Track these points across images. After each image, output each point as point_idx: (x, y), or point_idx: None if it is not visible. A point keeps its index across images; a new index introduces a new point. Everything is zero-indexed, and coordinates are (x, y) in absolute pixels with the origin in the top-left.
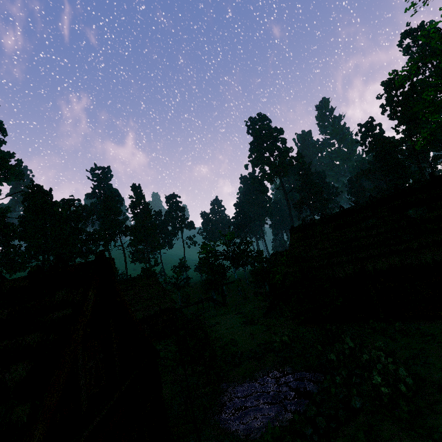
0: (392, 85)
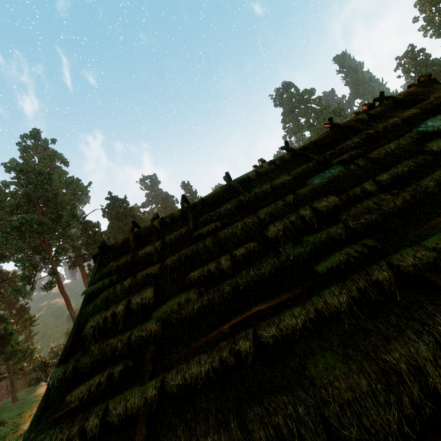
0: (429, 1)
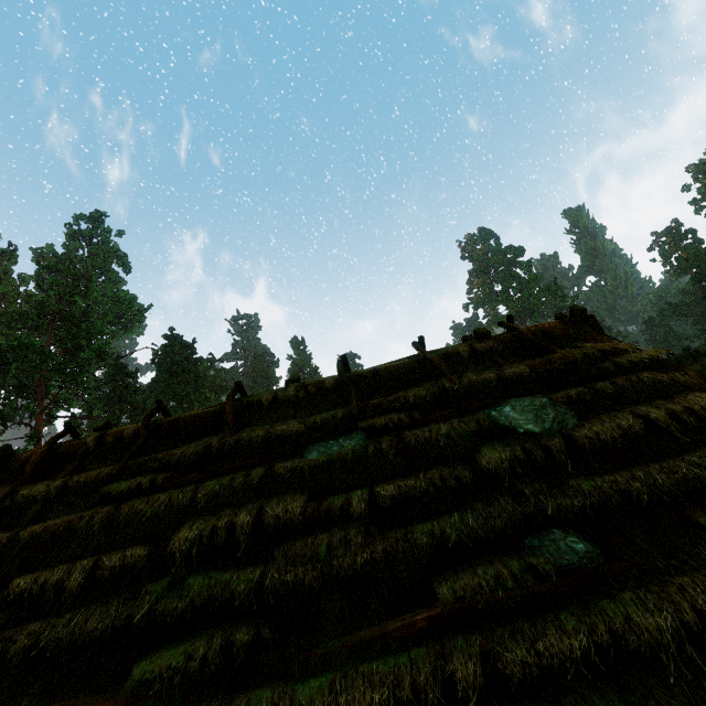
0: None
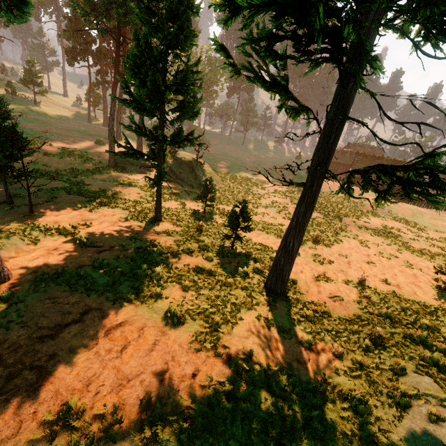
0: None
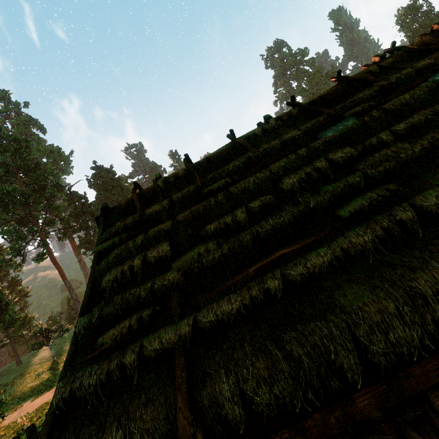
0: None
